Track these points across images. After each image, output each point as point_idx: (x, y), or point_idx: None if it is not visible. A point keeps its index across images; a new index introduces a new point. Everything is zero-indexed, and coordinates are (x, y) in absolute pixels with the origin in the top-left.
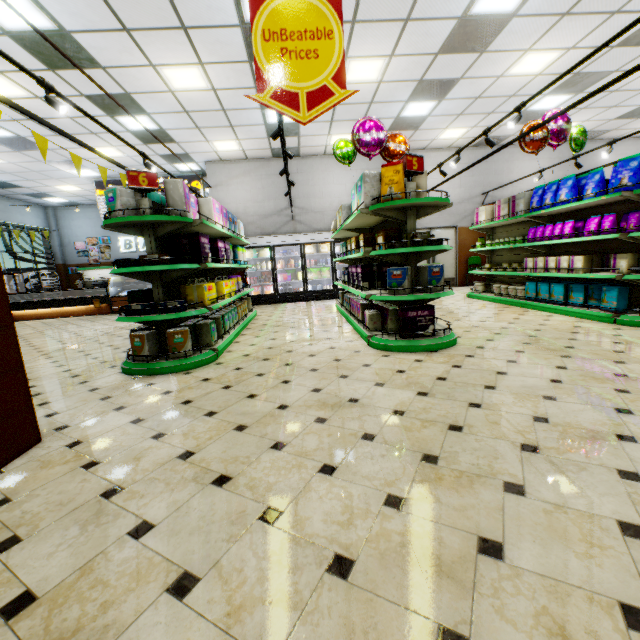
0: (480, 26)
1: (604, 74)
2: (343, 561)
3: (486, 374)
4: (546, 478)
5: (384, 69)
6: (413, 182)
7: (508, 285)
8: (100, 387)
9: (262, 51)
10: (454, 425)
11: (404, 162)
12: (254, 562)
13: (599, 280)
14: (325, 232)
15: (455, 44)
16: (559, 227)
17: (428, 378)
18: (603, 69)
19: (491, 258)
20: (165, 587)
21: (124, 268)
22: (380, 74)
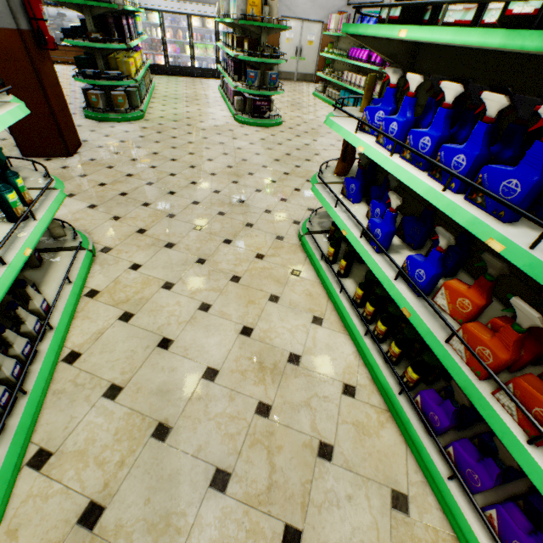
0: None
1: None
2: (214, 174)
3: (283, 140)
4: (275, 166)
5: None
6: (267, 7)
7: (334, 90)
8: (82, 125)
9: None
10: (258, 154)
11: None
12: (190, 173)
13: None
14: (210, 5)
15: None
16: (362, 53)
17: (257, 139)
18: None
19: (333, 64)
20: (168, 175)
21: (78, 42)
22: None
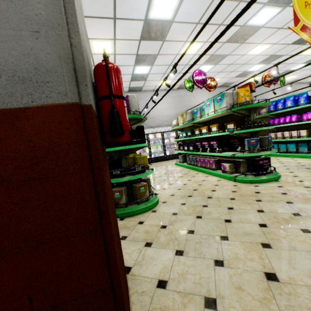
0: (247, 30)
1: (280, 56)
2: None
3: None
4: None
5: (199, 48)
6: (252, 96)
7: None
8: None
9: (296, 2)
10: None
11: (249, 86)
12: None
13: (309, 140)
14: (158, 127)
15: (234, 38)
16: (288, 118)
17: (308, 195)
18: (281, 54)
19: None
20: None
21: (111, 148)
22: (197, 51)
